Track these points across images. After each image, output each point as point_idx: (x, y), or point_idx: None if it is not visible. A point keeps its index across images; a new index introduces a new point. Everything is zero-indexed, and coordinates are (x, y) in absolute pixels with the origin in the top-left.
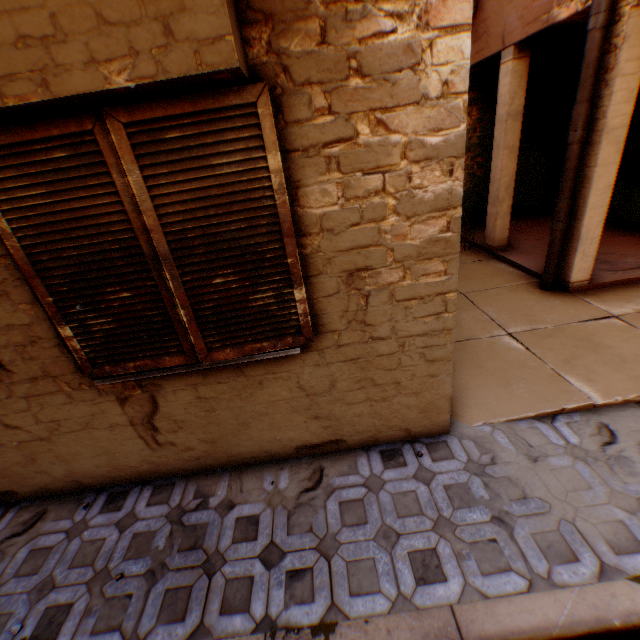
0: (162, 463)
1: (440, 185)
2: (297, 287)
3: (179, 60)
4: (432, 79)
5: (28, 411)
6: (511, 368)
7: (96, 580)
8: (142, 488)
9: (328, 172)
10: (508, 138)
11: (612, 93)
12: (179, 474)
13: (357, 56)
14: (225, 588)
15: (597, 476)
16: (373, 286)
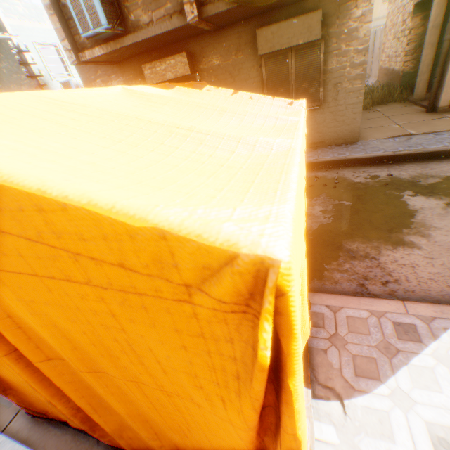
0: None
1: (361, 60)
2: (321, 88)
3: (311, 39)
4: (361, 34)
5: None
6: (389, 130)
7: None
8: None
9: (333, 58)
10: (430, 40)
11: None
12: None
13: (344, 32)
14: None
15: (397, 144)
16: (340, 89)
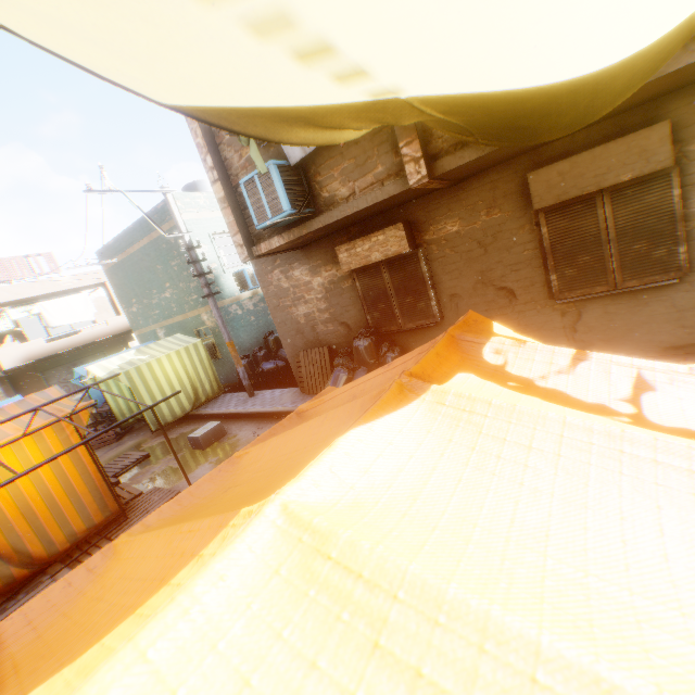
0: None
1: None
2: (679, 246)
3: (648, 169)
4: None
5: (516, 319)
6: None
7: None
8: None
9: None
10: None
11: None
12: None
13: None
14: None
15: None
16: None
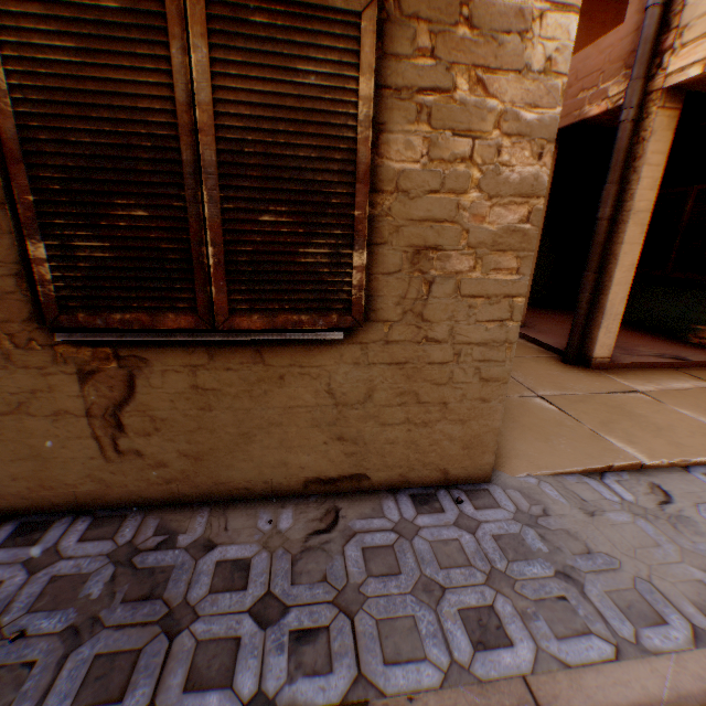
0: (115, 483)
1: (527, 168)
2: (358, 249)
3: None
4: (537, 52)
5: None
6: (548, 425)
7: None
8: (75, 519)
9: (417, 123)
10: None
11: (640, 178)
12: (135, 504)
13: (470, 5)
14: (195, 653)
15: (662, 534)
16: (439, 271)
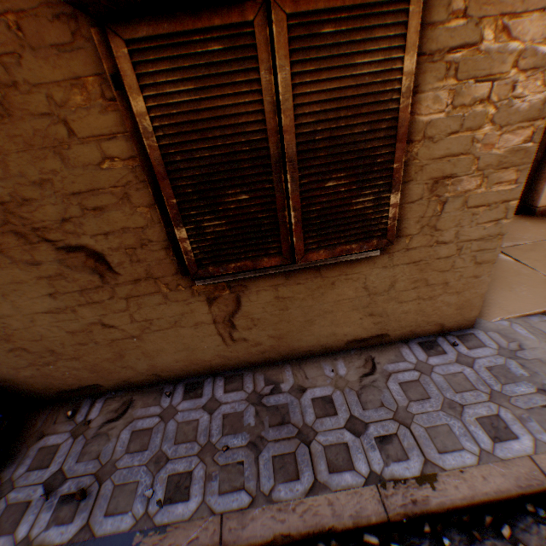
0: (232, 357)
1: (536, 95)
2: (394, 192)
3: None
4: None
5: (124, 311)
6: (508, 275)
7: (204, 452)
8: (214, 379)
9: (445, 79)
10: None
11: None
12: (244, 367)
13: None
14: (326, 453)
15: None
16: (451, 193)
